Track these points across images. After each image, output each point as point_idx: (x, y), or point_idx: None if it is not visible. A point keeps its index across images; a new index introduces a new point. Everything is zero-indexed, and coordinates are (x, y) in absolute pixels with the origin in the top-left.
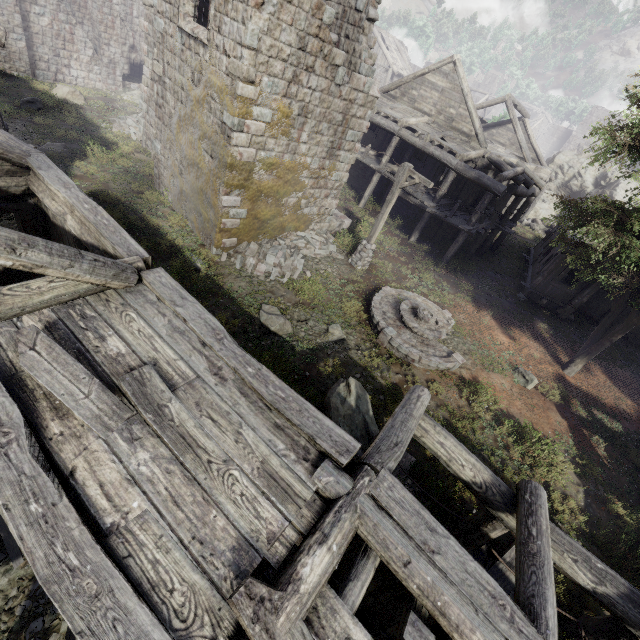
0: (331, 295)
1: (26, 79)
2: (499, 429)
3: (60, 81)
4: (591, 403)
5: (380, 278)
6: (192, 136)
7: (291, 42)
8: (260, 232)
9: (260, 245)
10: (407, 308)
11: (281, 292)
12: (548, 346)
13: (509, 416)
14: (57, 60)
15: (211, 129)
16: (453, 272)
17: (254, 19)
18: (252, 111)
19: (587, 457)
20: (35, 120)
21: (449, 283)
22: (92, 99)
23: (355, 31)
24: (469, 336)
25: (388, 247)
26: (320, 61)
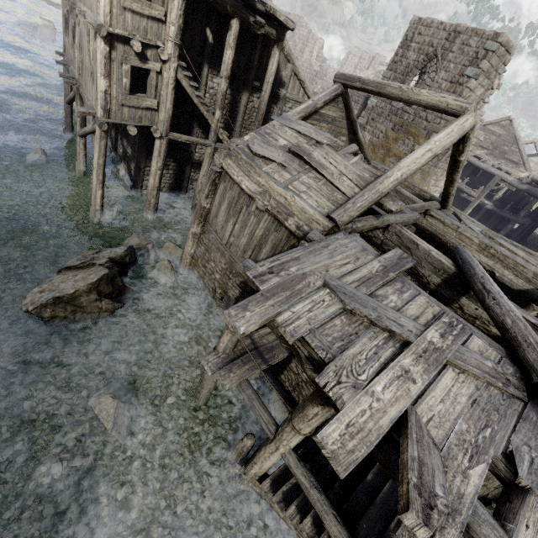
0: None
1: None
2: None
3: None
4: None
5: None
6: (382, 155)
7: None
8: None
9: None
10: None
11: None
12: None
13: None
14: None
15: (401, 152)
16: None
17: None
18: None
19: None
20: None
21: None
22: None
23: None
24: None
25: None
26: None
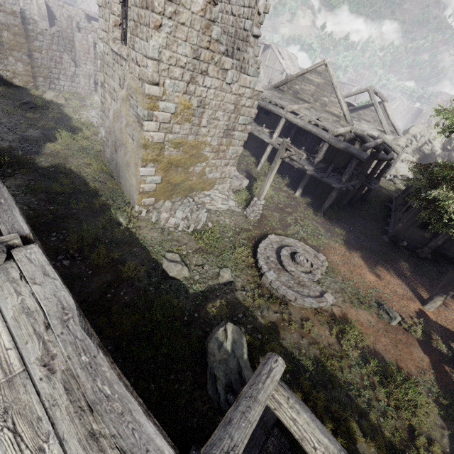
0: (226, 242)
1: (28, 88)
2: (365, 367)
3: (52, 89)
4: (450, 337)
5: (268, 226)
6: (121, 124)
7: (187, 53)
8: (173, 193)
9: (173, 202)
10: (287, 253)
11: (185, 240)
12: (409, 283)
13: (375, 353)
14: (51, 75)
15: (131, 119)
16: (329, 219)
17: (154, 37)
18: (159, 105)
19: (450, 396)
20: (26, 115)
21: (325, 229)
22: (71, 100)
23: (244, 45)
24: (340, 275)
25: (277, 200)
26: (212, 66)
